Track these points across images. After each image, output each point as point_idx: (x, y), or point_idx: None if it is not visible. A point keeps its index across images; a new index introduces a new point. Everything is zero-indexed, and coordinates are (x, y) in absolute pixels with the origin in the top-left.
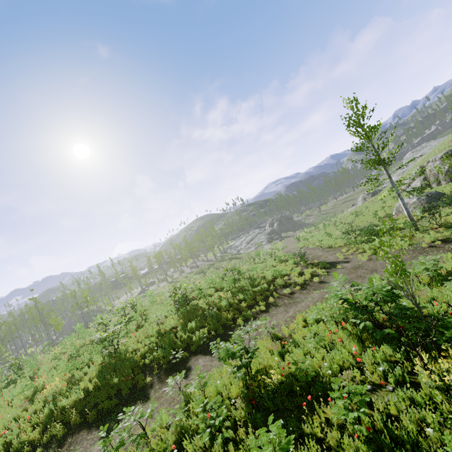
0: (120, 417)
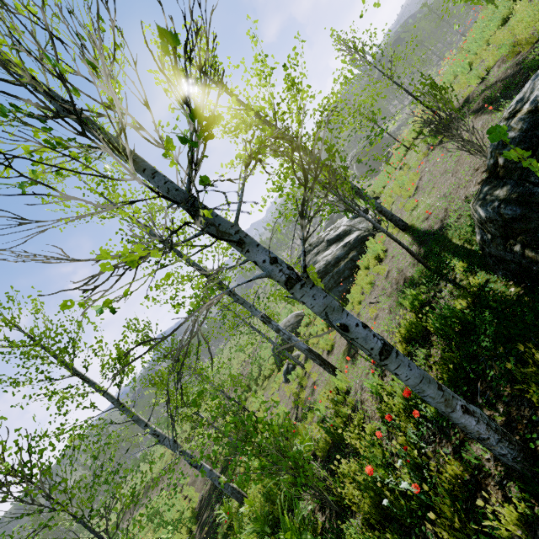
0: None
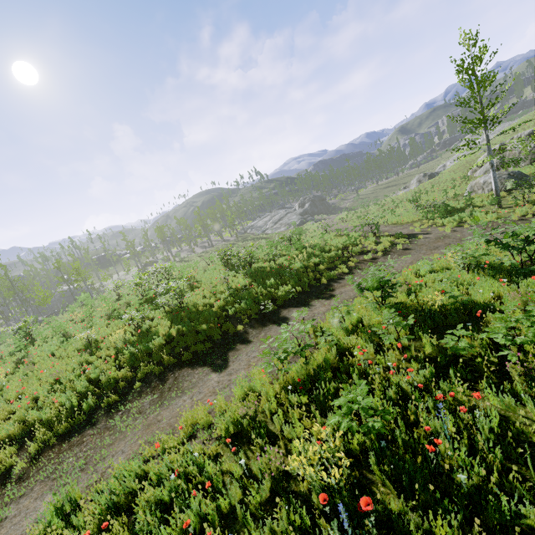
0: (281, 330)
